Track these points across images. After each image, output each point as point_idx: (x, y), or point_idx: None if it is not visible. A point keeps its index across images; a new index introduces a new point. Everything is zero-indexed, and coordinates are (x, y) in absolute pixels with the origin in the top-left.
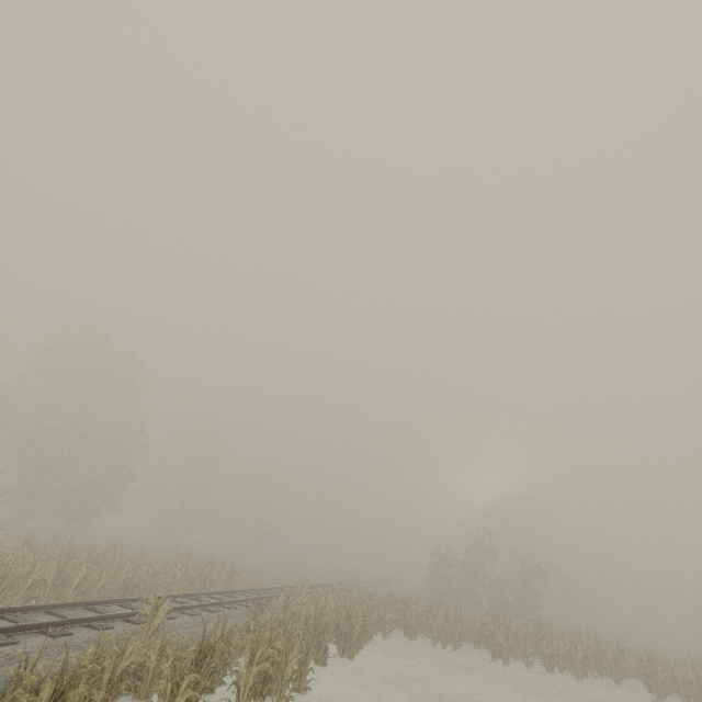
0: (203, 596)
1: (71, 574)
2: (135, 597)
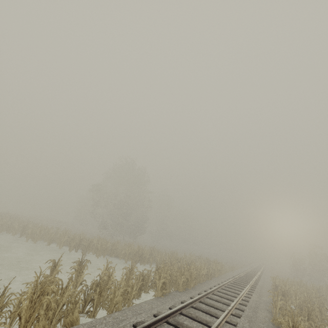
0: (233, 280)
1: (198, 271)
2: (225, 282)
